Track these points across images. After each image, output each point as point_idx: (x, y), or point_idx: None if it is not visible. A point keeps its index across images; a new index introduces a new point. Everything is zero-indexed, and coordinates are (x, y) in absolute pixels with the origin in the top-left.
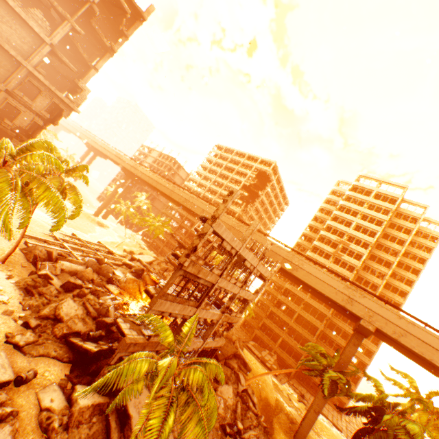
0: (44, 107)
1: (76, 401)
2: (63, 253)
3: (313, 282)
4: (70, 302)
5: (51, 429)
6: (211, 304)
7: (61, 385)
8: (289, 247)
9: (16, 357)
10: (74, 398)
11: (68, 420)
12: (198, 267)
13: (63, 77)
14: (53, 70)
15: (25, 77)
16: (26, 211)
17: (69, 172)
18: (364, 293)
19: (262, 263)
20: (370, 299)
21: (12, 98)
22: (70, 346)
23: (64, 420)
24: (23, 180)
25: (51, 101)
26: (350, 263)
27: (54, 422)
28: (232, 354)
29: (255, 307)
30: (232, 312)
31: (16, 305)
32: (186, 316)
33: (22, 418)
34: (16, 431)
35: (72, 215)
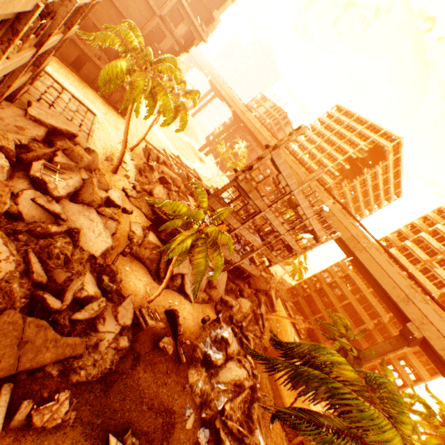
0: (182, 34)
1: (147, 236)
2: (166, 162)
3: (373, 268)
4: (161, 188)
5: (132, 241)
6: (255, 230)
7: (143, 228)
8: (363, 227)
9: (125, 200)
10: (147, 235)
11: (141, 242)
12: (250, 187)
13: (204, 8)
14: (198, 0)
15: (174, 5)
16: (150, 108)
17: (185, 94)
18: (428, 300)
19: (317, 219)
20: (433, 308)
21: (162, 24)
22: (153, 213)
23: (139, 241)
24: (153, 84)
25: (188, 29)
26: (441, 279)
27: (134, 239)
28: (263, 290)
29: (308, 280)
30: (273, 251)
31: (131, 176)
32: (231, 226)
33: (121, 228)
34: (118, 229)
35: (178, 130)
